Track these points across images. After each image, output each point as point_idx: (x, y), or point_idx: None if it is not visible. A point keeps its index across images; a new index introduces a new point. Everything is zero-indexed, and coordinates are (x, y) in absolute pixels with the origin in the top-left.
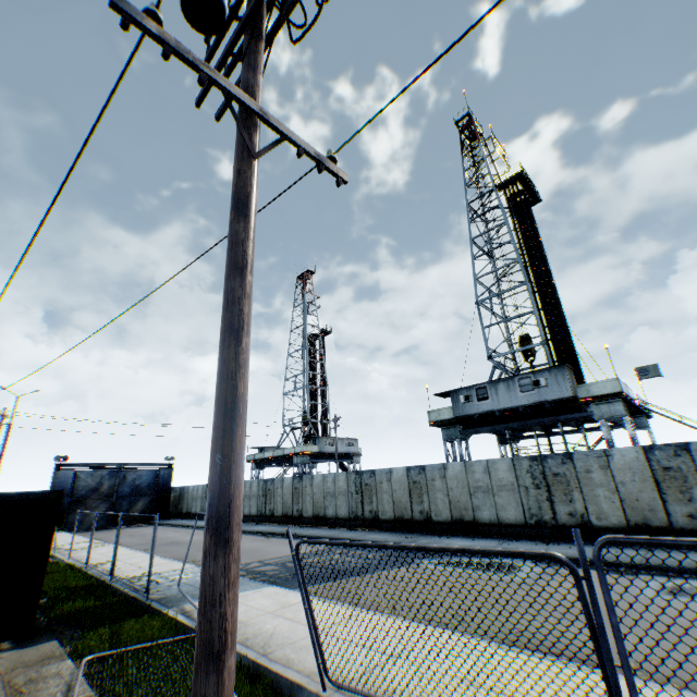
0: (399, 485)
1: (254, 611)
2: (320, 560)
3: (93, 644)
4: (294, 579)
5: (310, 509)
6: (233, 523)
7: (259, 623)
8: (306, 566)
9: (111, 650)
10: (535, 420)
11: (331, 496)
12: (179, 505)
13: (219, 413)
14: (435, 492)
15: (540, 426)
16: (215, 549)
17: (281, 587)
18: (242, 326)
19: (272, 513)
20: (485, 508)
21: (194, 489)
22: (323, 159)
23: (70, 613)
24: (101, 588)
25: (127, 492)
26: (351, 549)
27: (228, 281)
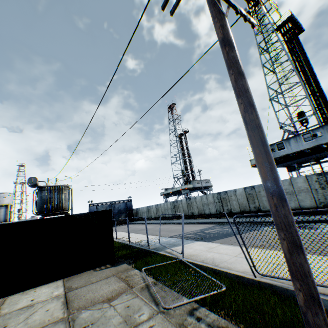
0: (240, 196)
1: (198, 251)
2: (212, 231)
3: (140, 264)
4: (205, 239)
5: (197, 211)
6: (283, 192)
7: (204, 255)
8: (207, 234)
9: (150, 266)
10: (313, 156)
11: (206, 205)
12: (137, 216)
13: (258, 144)
14: (261, 197)
15: (313, 159)
16: (281, 203)
17: (203, 242)
18: (253, 102)
19: (179, 215)
20: (291, 202)
21: (142, 209)
22: (245, 14)
23: (123, 255)
24: (128, 246)
25: (116, 212)
26: (224, 226)
27: (237, 82)
